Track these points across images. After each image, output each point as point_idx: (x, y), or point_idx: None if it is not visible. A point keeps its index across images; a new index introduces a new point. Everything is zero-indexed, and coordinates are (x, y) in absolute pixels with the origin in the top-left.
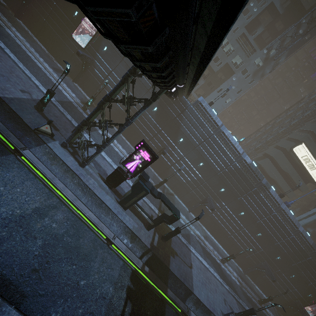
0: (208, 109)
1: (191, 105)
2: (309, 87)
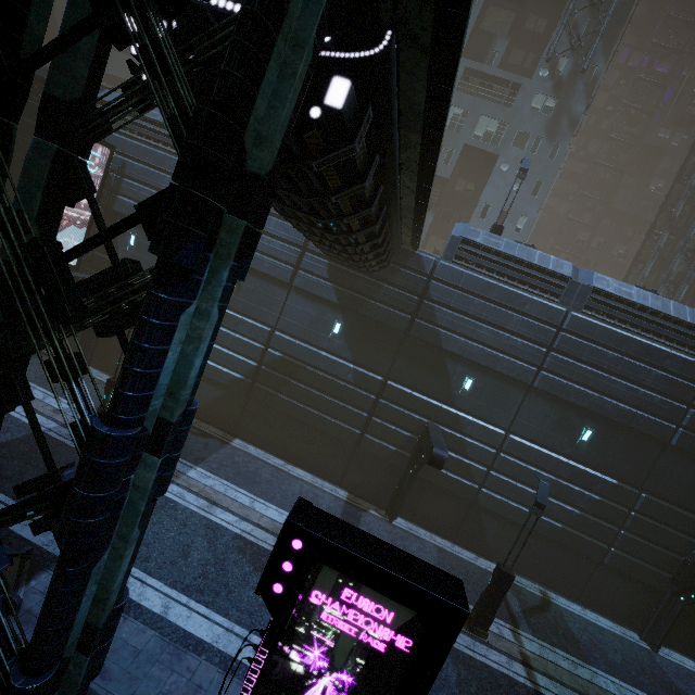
0: (501, 245)
1: (441, 261)
2: (675, 122)
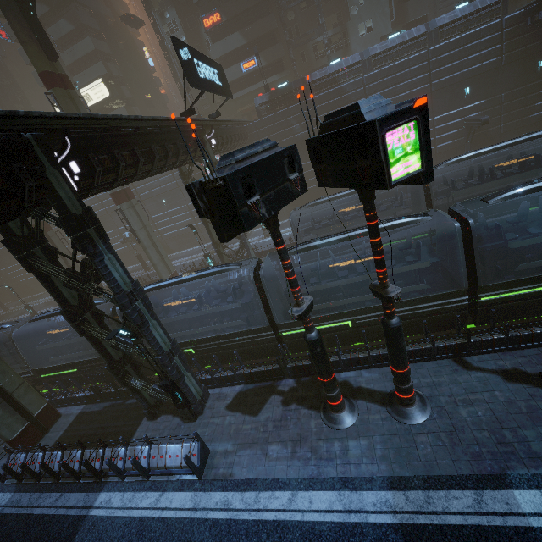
0: None
1: None
2: None
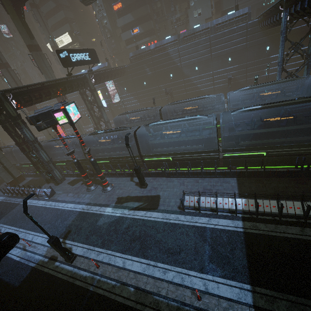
0: None
1: None
2: None
